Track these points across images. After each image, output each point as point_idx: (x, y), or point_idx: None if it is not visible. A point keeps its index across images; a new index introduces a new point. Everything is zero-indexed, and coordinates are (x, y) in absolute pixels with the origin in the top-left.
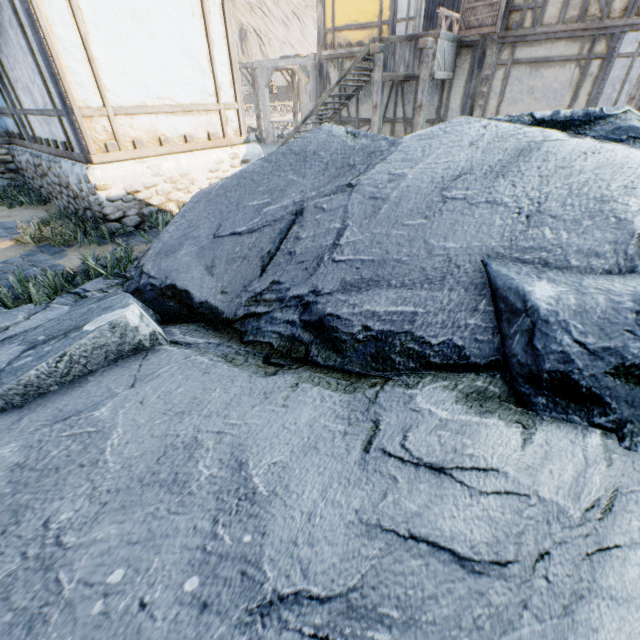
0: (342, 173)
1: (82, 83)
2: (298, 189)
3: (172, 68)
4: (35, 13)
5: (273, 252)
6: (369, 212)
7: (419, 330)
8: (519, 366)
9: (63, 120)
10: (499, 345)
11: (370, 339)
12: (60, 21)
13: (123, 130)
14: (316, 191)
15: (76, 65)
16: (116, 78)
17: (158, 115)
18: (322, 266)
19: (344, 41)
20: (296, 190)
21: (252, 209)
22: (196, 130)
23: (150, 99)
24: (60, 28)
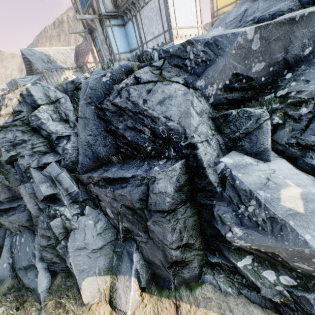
0: (254, 0)
1: (173, 21)
2: (244, 8)
3: (188, 16)
4: (168, 6)
5: (241, 19)
6: (264, 0)
7: (281, 10)
8: (304, 2)
9: (165, 34)
10: (299, 4)
11: (270, 16)
12: (171, 7)
13: (179, 33)
14: (249, 6)
15: (172, 17)
16: (178, 20)
17: (185, 29)
18: (255, 13)
19: (221, 13)
20: (243, 8)
21: (233, 16)
22: (192, 33)
23: (184, 25)
24: (171, 9)
